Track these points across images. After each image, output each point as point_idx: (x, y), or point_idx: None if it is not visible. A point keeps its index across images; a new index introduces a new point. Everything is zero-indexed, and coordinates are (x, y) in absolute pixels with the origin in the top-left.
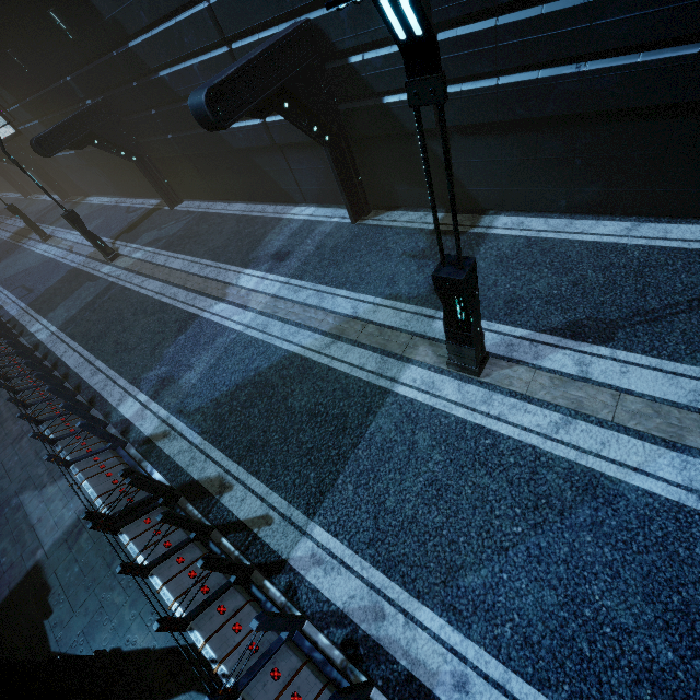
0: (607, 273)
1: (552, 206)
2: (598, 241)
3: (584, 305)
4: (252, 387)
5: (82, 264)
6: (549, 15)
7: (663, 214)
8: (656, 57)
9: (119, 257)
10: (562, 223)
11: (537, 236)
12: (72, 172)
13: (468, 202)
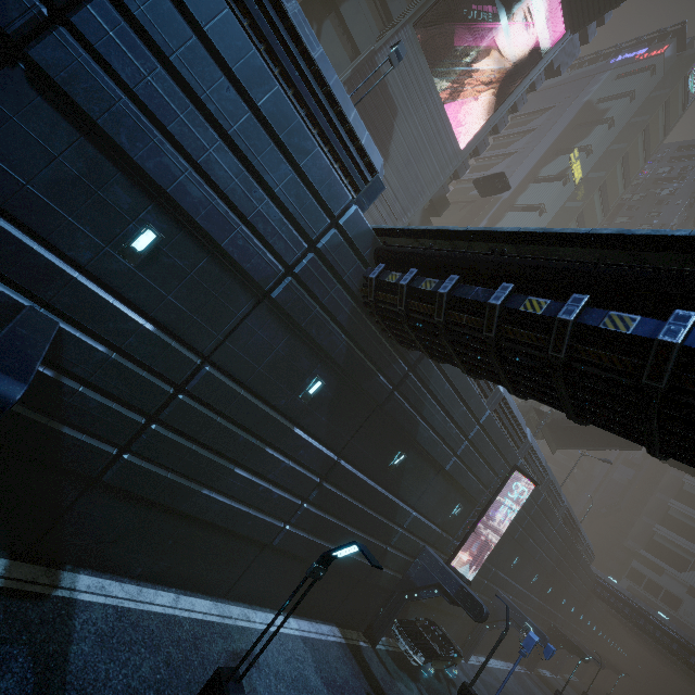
0: (181, 648)
1: (130, 570)
2: (165, 612)
3: (182, 687)
4: None
5: None
6: (217, 463)
7: (189, 589)
8: (238, 506)
9: None
10: (136, 590)
11: (123, 605)
12: None
13: (50, 551)
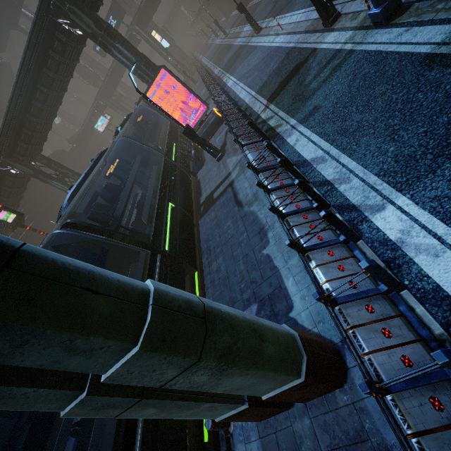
0: None
1: None
2: None
3: (283, 5)
4: (232, 56)
5: (221, 42)
6: None
7: None
8: None
9: (228, 35)
10: None
11: None
12: (226, 2)
13: None
